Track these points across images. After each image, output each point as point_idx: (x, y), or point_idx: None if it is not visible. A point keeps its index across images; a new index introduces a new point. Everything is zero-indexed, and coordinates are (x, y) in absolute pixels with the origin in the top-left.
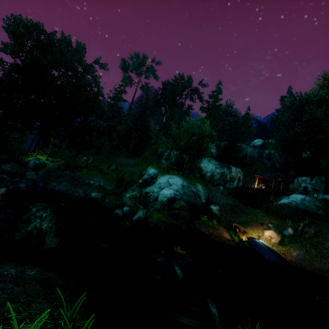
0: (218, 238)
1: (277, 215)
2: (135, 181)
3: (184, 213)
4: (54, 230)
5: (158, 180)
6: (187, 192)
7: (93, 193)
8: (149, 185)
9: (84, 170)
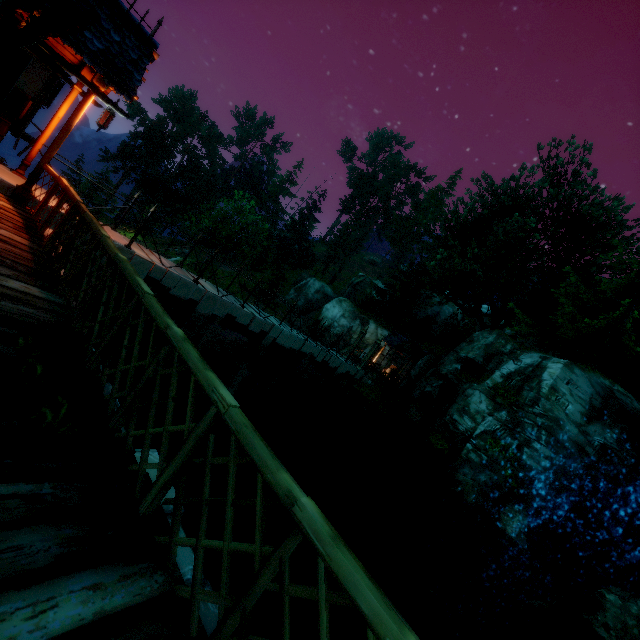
0: None
1: None
2: None
3: None
4: None
5: None
6: None
7: None
8: None
9: None
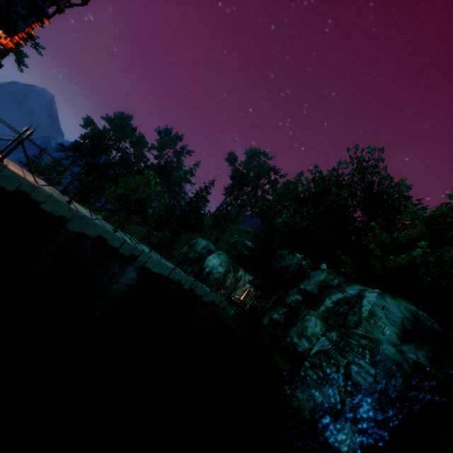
0: None
1: None
2: None
3: None
4: None
5: None
6: None
7: None
8: None
9: None
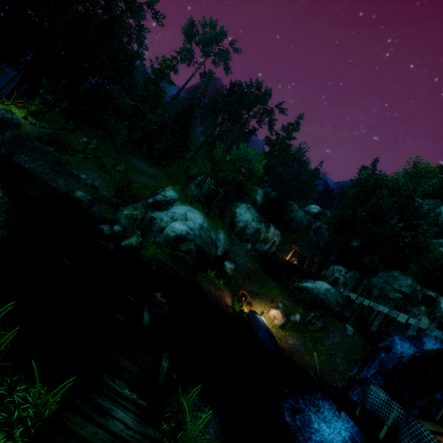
0: (217, 300)
1: (293, 297)
2: (144, 198)
3: (189, 259)
4: (2, 220)
5: (174, 207)
6: (203, 236)
7: (80, 191)
8: (160, 210)
9: (78, 155)
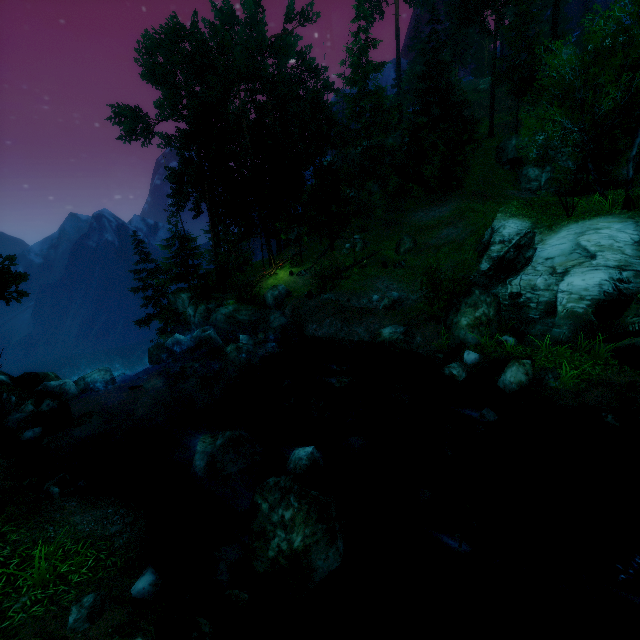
0: None
1: None
2: (471, 268)
3: None
4: (323, 532)
5: (540, 249)
6: None
7: (385, 329)
8: (516, 272)
9: (354, 272)
